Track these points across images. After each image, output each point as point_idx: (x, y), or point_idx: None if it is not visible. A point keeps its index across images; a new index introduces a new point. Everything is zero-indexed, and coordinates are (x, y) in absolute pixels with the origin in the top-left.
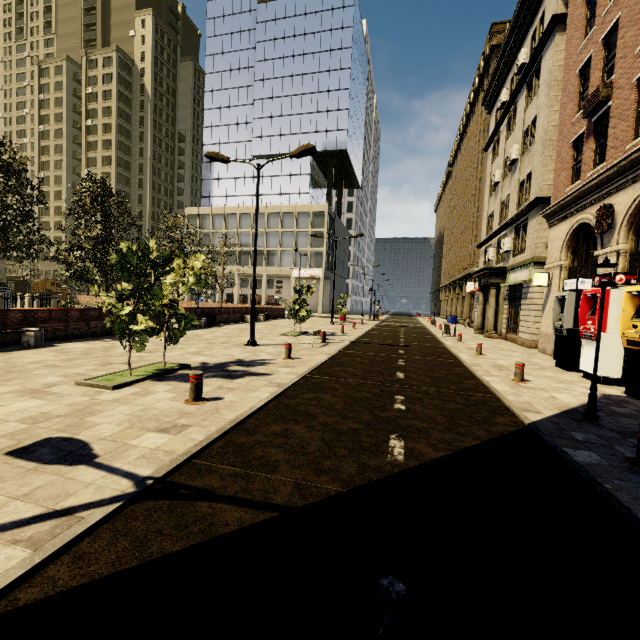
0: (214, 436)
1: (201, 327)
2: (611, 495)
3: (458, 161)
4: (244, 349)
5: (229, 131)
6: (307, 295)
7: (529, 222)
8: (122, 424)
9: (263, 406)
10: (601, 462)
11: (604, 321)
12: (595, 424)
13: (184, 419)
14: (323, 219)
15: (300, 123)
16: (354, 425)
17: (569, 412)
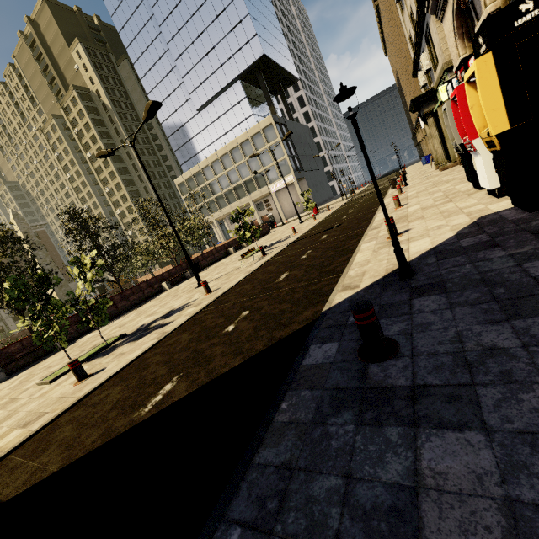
0: (46, 422)
1: (190, 277)
2: (268, 423)
3: None
4: (190, 294)
5: (172, 100)
6: (244, 219)
7: (429, 26)
8: (12, 424)
9: (124, 368)
10: (327, 359)
11: (474, 124)
12: (402, 284)
13: (52, 406)
14: (273, 130)
15: (217, 56)
16: (162, 371)
17: (394, 272)
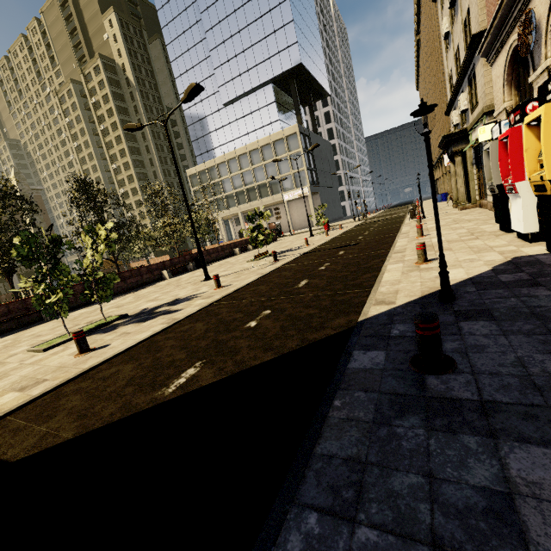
0: (48, 389)
1: (191, 270)
2: (323, 417)
3: (422, 24)
4: (196, 286)
5: None
6: (260, 221)
7: (476, 68)
8: (5, 387)
9: (132, 347)
10: (376, 366)
11: (520, 167)
12: (443, 307)
13: (52, 374)
14: (297, 140)
15: (253, 55)
16: (180, 356)
17: (431, 295)
